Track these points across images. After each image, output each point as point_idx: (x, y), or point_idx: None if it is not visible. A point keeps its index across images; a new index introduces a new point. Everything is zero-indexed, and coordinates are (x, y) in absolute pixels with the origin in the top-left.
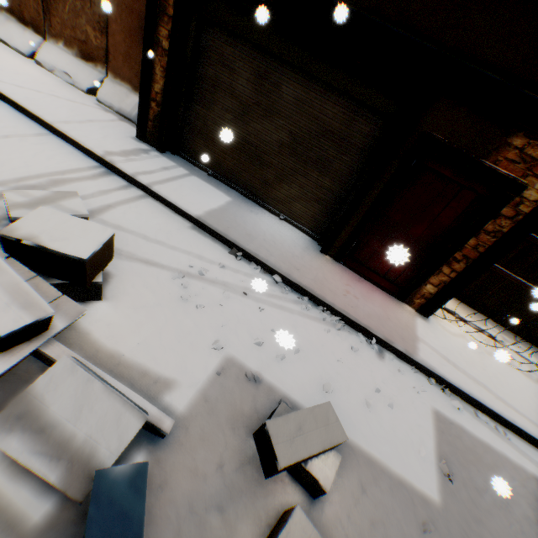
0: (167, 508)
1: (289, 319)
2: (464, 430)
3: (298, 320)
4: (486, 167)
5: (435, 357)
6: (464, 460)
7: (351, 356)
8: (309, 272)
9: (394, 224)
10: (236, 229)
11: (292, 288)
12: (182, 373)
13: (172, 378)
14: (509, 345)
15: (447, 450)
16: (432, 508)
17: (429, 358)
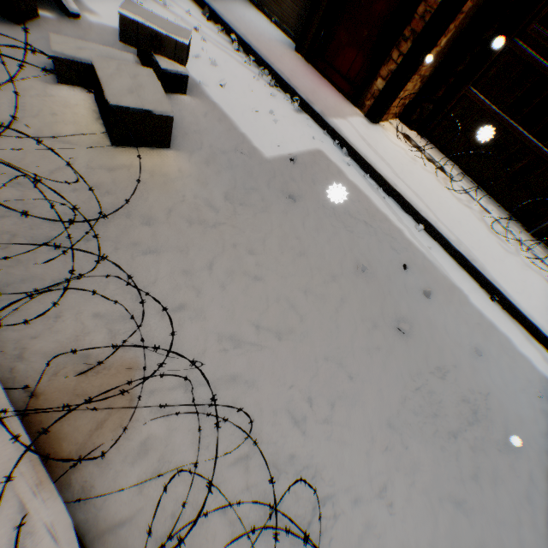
0: (53, 32)
1: (224, 57)
2: (339, 169)
3: (232, 61)
4: None
5: (350, 130)
6: (319, 171)
7: (267, 96)
8: (268, 47)
9: (359, 4)
10: (217, 1)
11: (246, 53)
12: (107, 17)
13: (98, 14)
14: (460, 183)
15: (308, 160)
16: (257, 154)
17: (342, 126)
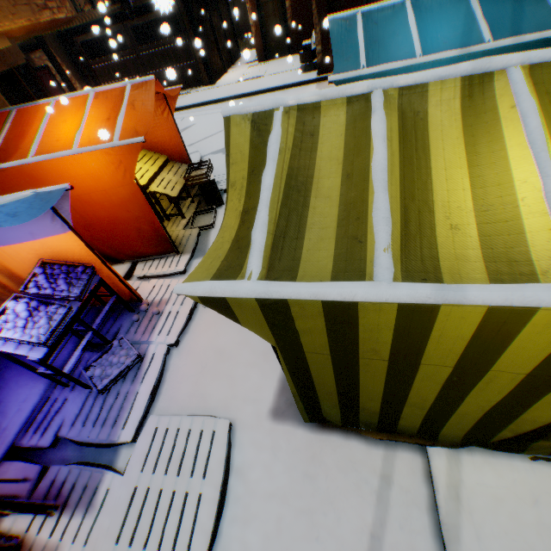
0: None
1: None
2: None
3: None
4: (40, 68)
5: None
6: None
7: None
8: None
9: None
10: None
11: None
12: None
13: None
14: None
15: None
16: None
17: None
